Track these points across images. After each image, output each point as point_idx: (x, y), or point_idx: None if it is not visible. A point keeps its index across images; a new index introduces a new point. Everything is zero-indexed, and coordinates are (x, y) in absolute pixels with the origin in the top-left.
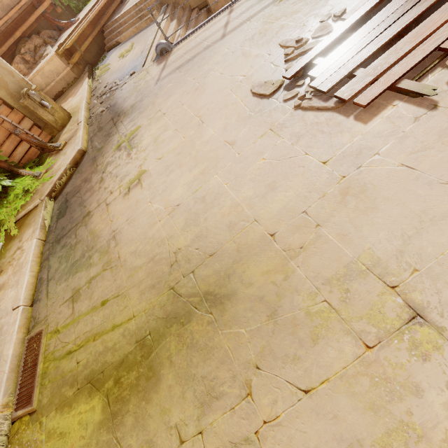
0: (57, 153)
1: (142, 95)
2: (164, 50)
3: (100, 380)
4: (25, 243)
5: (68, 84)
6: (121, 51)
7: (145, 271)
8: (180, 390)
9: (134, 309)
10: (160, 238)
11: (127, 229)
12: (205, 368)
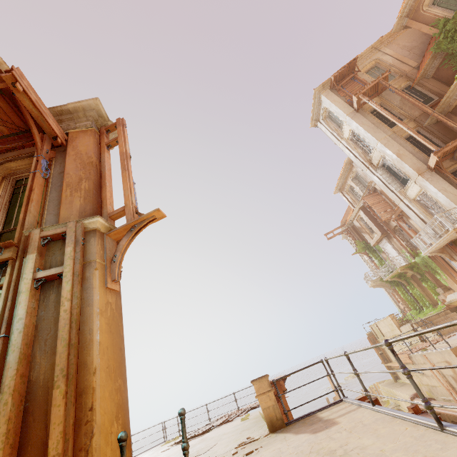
0: None
1: None
2: None
3: None
4: None
5: None
6: None
7: None
8: None
9: None
10: None
11: None
12: None
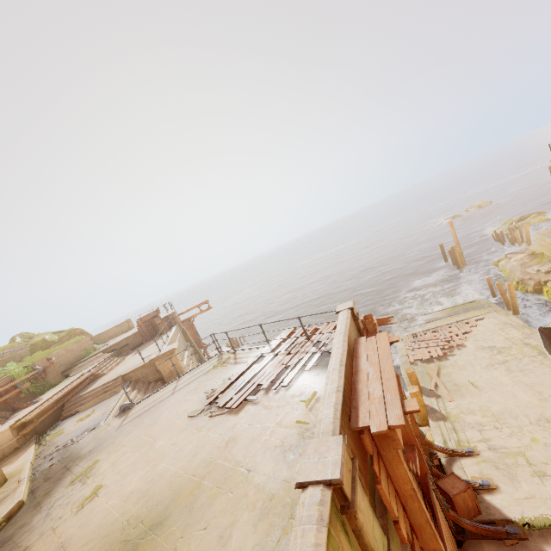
0: None
1: (102, 440)
2: (127, 408)
3: None
4: None
5: (4, 455)
6: (80, 417)
7: (97, 547)
8: None
9: None
10: (114, 519)
11: (79, 532)
12: None
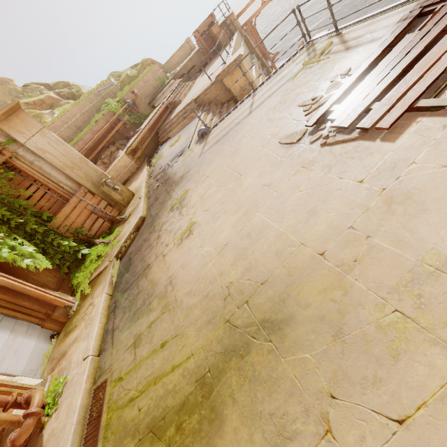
0: (123, 223)
1: (189, 168)
2: (204, 133)
3: (161, 427)
4: (96, 299)
5: (132, 173)
6: (171, 143)
7: (200, 308)
8: (246, 432)
9: (192, 346)
10: (212, 276)
11: (181, 273)
12: (272, 403)
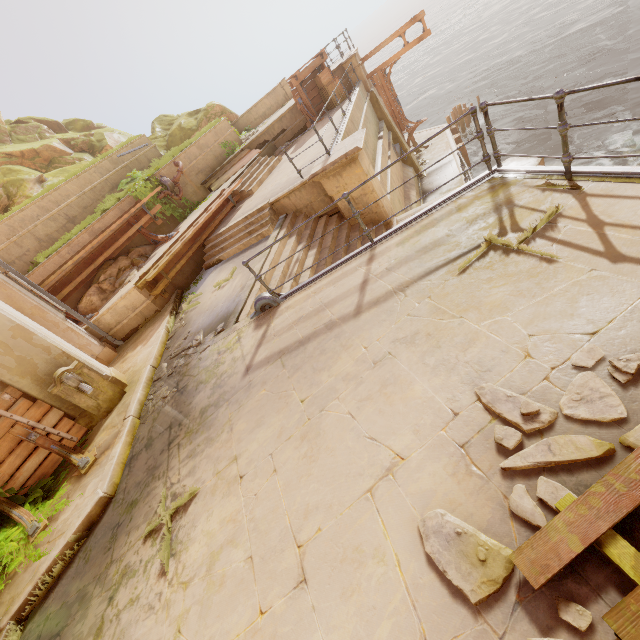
0: (78, 479)
1: (221, 392)
2: (268, 305)
3: None
4: None
5: (146, 318)
6: (220, 275)
7: None
8: None
9: None
10: None
11: None
12: None
